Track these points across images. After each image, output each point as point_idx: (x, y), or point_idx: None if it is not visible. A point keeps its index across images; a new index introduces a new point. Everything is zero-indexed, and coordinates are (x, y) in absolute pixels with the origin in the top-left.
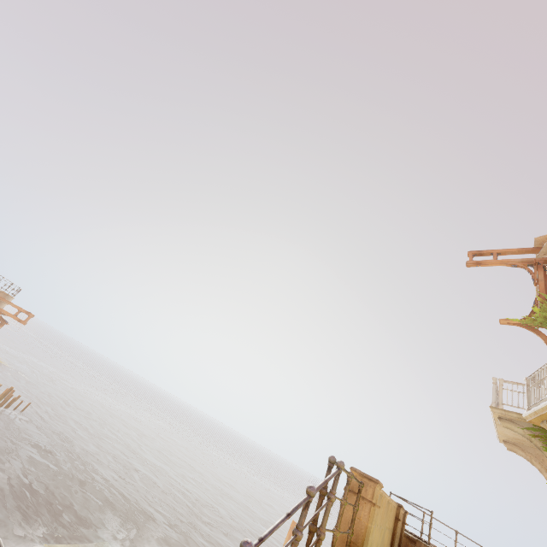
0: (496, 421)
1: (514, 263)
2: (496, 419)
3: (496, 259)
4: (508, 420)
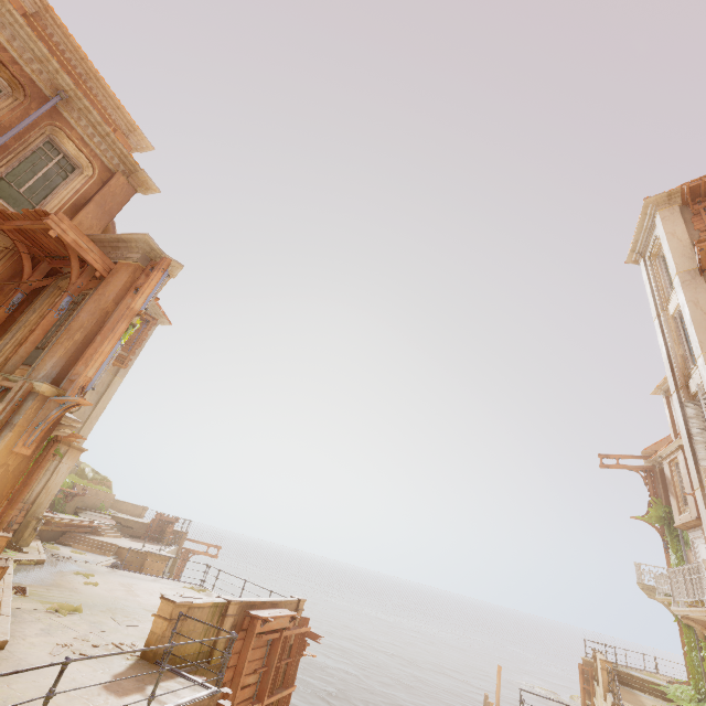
0: (640, 587)
1: (631, 469)
2: (640, 587)
3: (618, 464)
4: (647, 589)
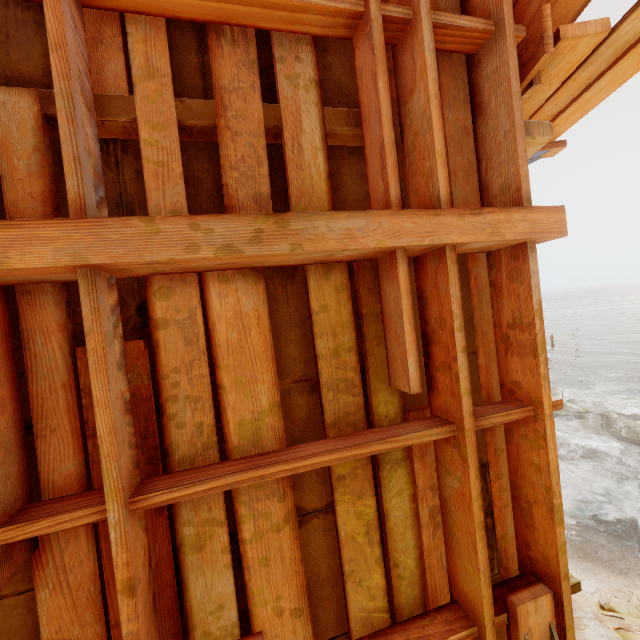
0: None
1: None
2: None
3: None
4: None
